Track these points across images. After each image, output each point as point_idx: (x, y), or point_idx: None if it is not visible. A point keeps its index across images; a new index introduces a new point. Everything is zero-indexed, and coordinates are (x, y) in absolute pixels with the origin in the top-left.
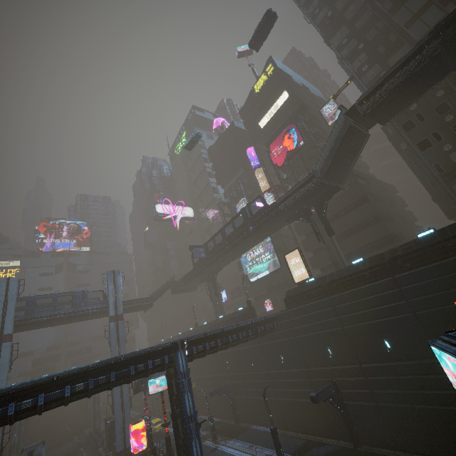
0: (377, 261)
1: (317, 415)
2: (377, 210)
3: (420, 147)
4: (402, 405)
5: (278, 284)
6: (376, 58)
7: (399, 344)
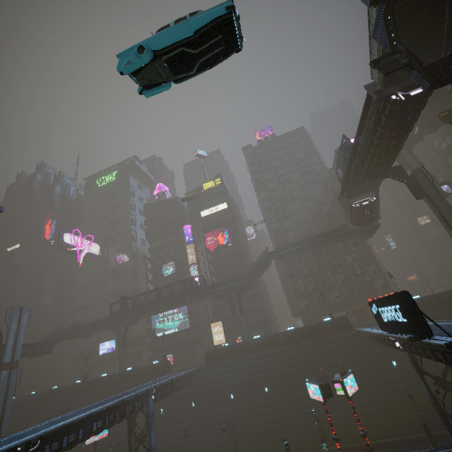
0: (269, 339)
1: (213, 447)
2: (264, 303)
3: (290, 276)
4: (268, 426)
5: (181, 341)
6: (279, 219)
7: (272, 389)
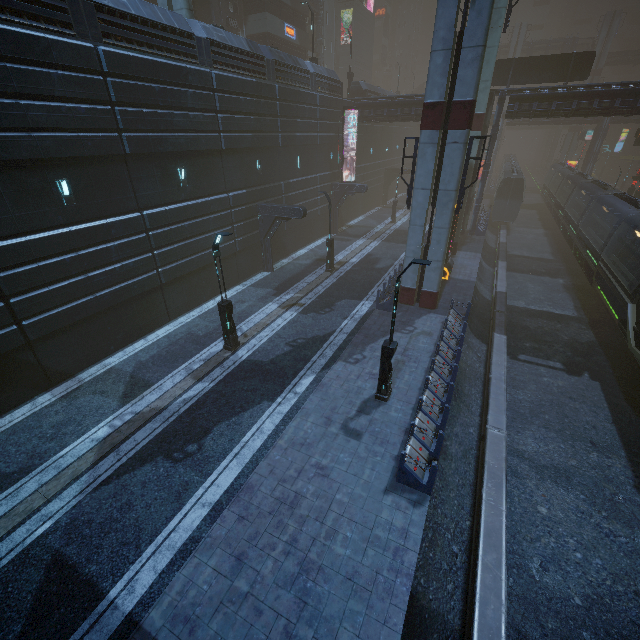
0: None
1: None
2: None
3: None
4: None
5: None
6: None
7: None
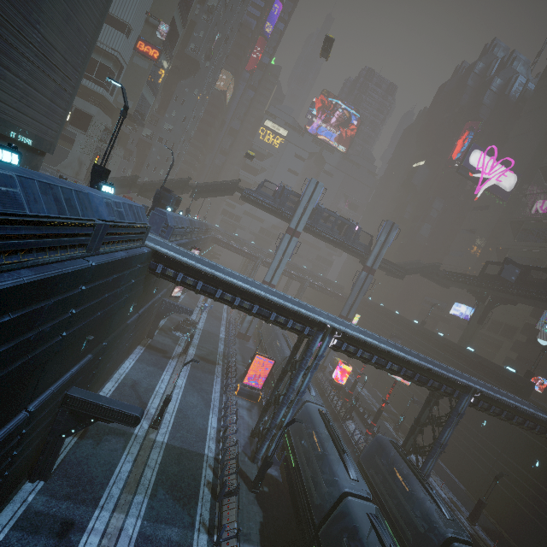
0: None
1: (533, 536)
2: None
3: None
4: None
5: None
6: None
7: None
